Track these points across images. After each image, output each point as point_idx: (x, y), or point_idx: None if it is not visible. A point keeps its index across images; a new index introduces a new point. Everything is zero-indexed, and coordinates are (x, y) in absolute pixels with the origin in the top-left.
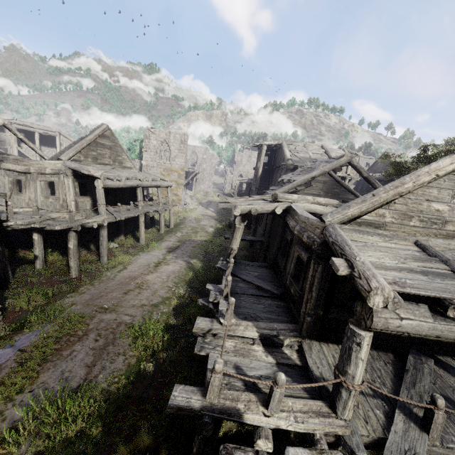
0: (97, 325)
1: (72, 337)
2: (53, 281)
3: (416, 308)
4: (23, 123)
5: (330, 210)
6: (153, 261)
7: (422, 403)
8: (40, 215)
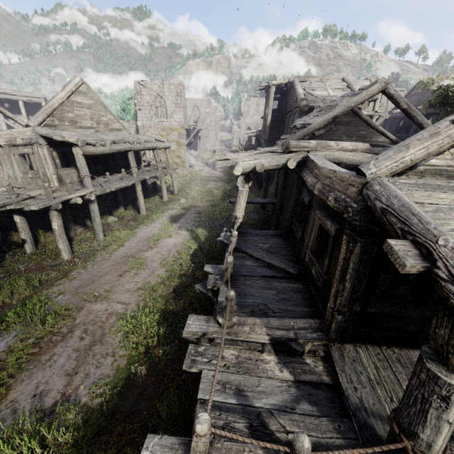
0: (84, 318)
1: (54, 336)
2: (43, 266)
3: None
4: (3, 91)
5: (361, 156)
6: (153, 234)
7: None
8: (17, 195)
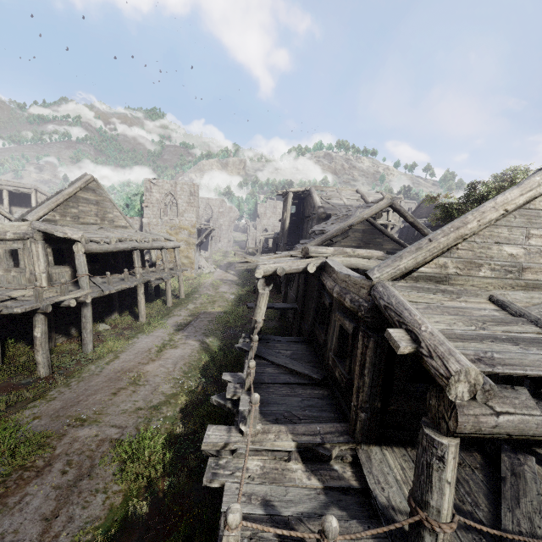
0: (67, 447)
1: (26, 471)
2: (11, 385)
3: (514, 394)
4: None
5: (375, 263)
6: (155, 344)
7: (535, 531)
8: None
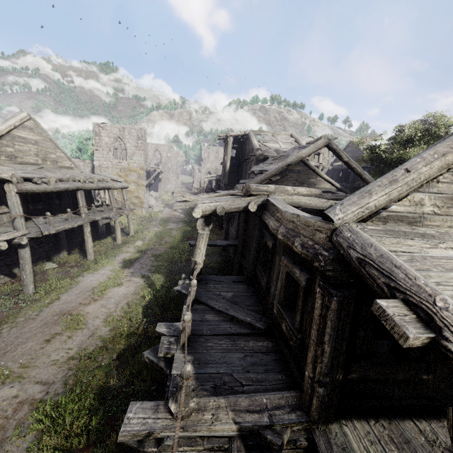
0: None
1: None
2: None
3: None
4: None
5: (317, 201)
6: (99, 283)
7: None
8: None
